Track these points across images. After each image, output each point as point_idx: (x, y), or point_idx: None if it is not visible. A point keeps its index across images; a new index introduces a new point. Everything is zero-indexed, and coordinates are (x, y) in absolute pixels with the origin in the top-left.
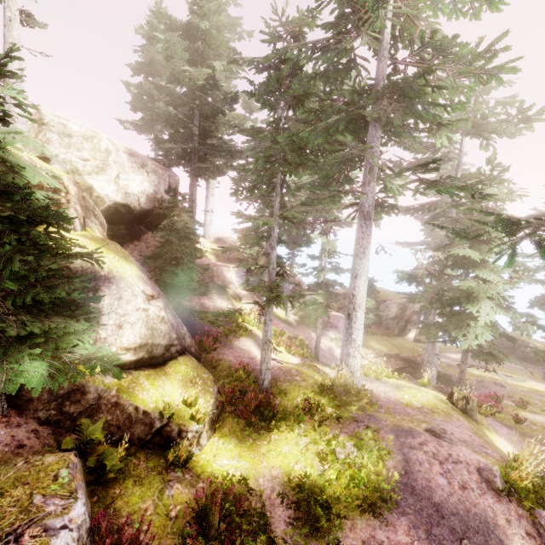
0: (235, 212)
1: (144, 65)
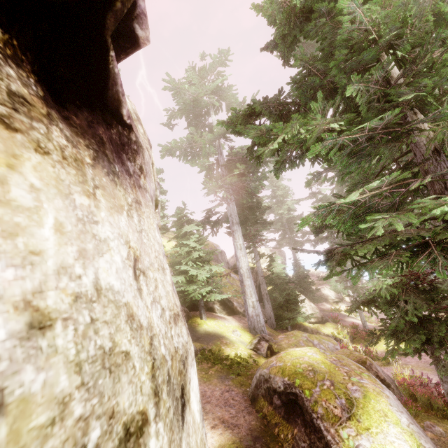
0: None
1: None
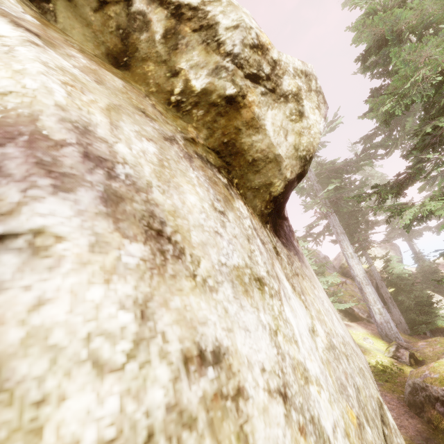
0: None
1: None
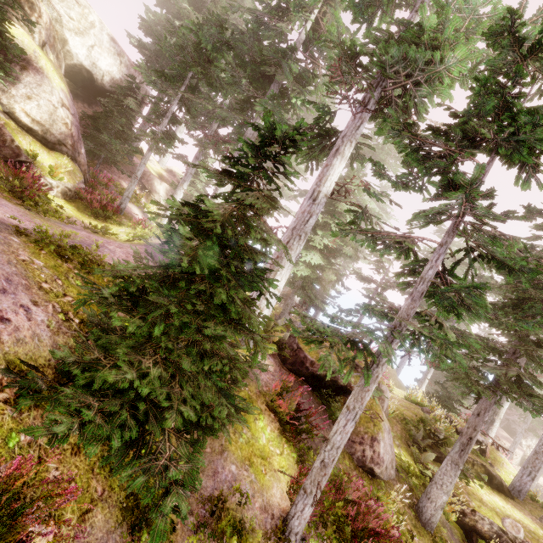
0: (143, 67)
1: (168, 2)
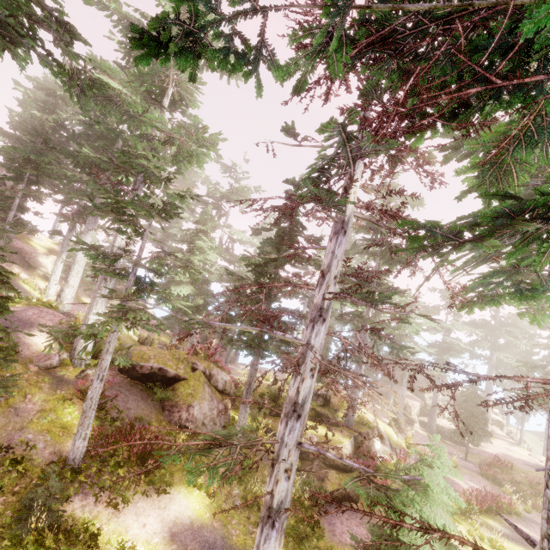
0: None
1: None
